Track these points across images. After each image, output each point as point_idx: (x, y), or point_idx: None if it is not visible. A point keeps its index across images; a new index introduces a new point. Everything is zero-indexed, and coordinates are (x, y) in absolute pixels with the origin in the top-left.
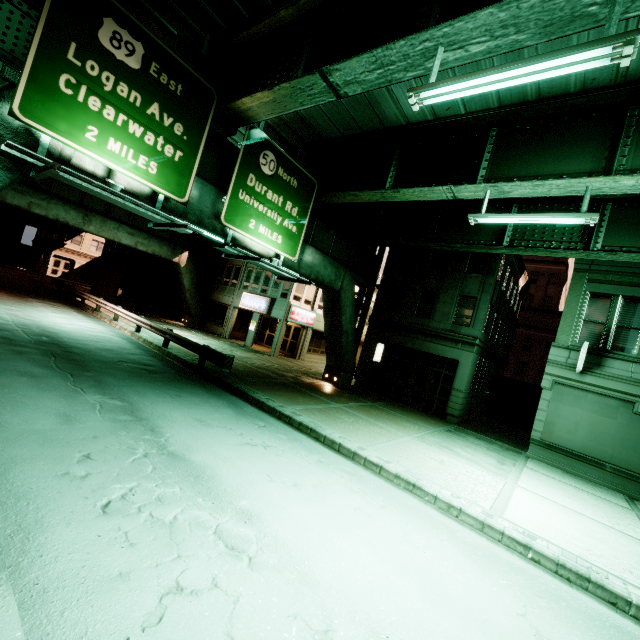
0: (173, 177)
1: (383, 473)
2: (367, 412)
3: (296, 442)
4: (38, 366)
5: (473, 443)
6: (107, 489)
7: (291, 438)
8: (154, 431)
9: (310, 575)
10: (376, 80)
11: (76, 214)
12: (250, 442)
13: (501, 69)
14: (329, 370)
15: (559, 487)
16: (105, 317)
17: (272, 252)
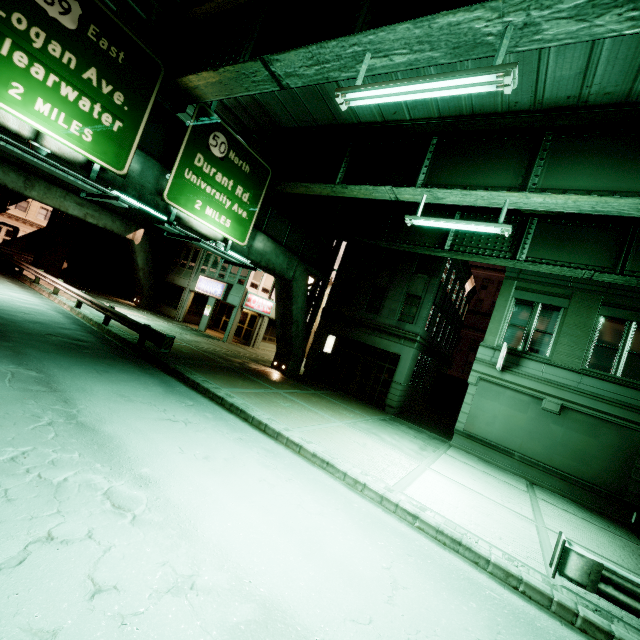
0: (111, 147)
1: (302, 452)
2: (306, 399)
3: (221, 421)
4: None
5: (403, 431)
6: None
7: (217, 417)
8: (67, 402)
9: (192, 532)
10: (315, 76)
11: (16, 177)
12: (171, 418)
13: (412, 82)
14: (278, 358)
15: (469, 471)
16: (44, 290)
17: (220, 235)
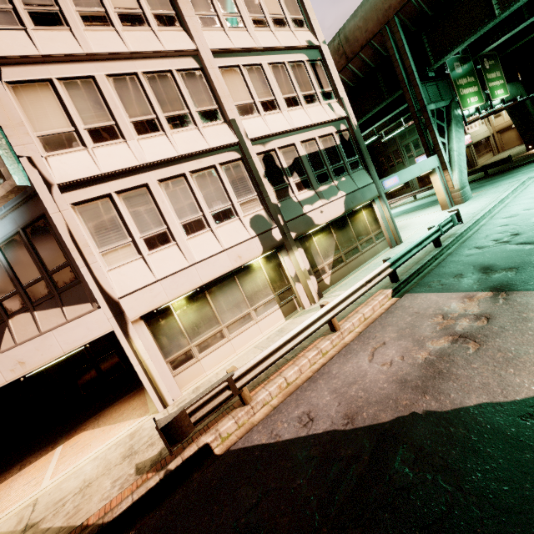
0: (479, 97)
1: None
2: None
3: None
4: (474, 191)
5: None
6: None
7: None
8: None
9: None
10: None
11: None
12: None
13: None
14: (530, 143)
15: None
16: None
17: (499, 100)
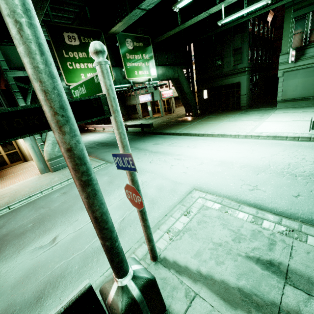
0: None
1: (213, 136)
2: (206, 120)
3: (184, 138)
4: (106, 149)
5: (251, 114)
6: (148, 160)
7: (182, 138)
8: (146, 150)
9: (197, 158)
10: None
11: None
12: (171, 143)
13: None
14: (187, 111)
15: (285, 115)
16: (100, 130)
17: (147, 78)
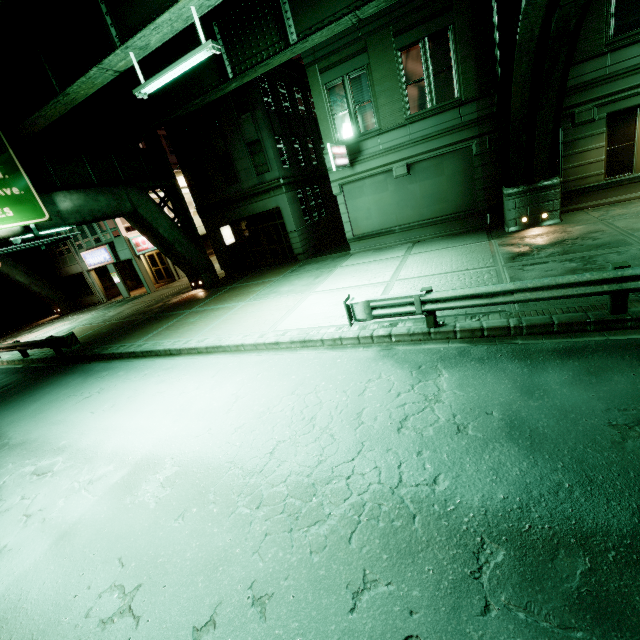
0: None
1: (200, 351)
2: (219, 300)
3: (132, 371)
4: None
5: (307, 271)
6: None
7: (129, 370)
8: None
9: (94, 456)
10: None
11: None
12: (87, 396)
13: None
14: (192, 279)
15: (354, 271)
16: None
17: (16, 227)
